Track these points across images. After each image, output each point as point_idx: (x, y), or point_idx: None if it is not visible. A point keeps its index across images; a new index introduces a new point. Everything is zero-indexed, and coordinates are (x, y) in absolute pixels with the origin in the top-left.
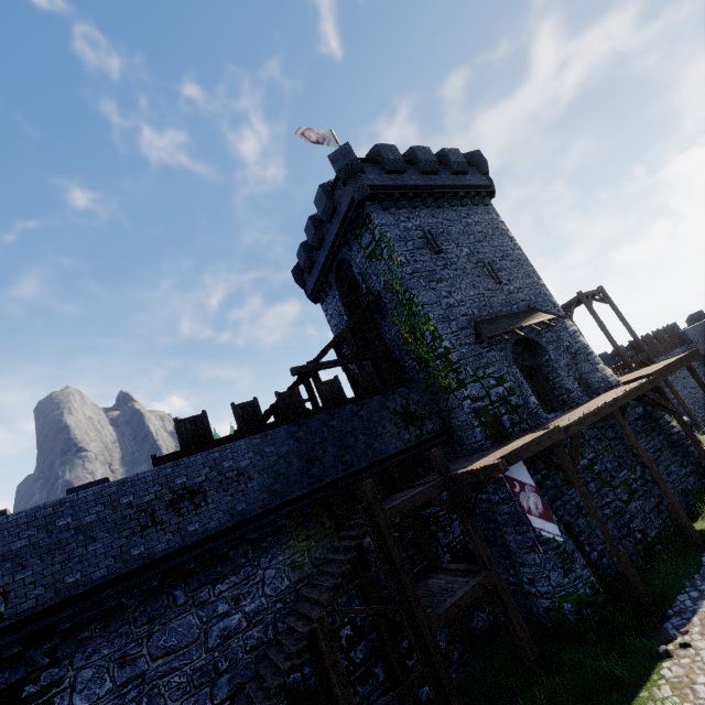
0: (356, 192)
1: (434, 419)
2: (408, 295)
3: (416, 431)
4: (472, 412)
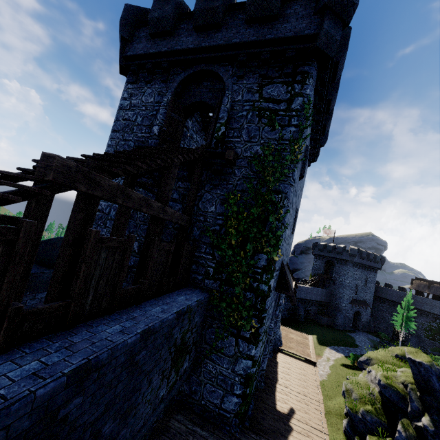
0: (327, 35)
1: (193, 351)
2: (277, 198)
3: (174, 377)
4: (243, 377)
